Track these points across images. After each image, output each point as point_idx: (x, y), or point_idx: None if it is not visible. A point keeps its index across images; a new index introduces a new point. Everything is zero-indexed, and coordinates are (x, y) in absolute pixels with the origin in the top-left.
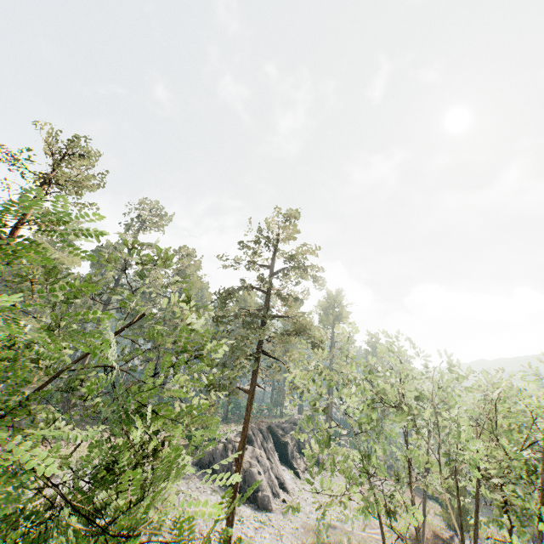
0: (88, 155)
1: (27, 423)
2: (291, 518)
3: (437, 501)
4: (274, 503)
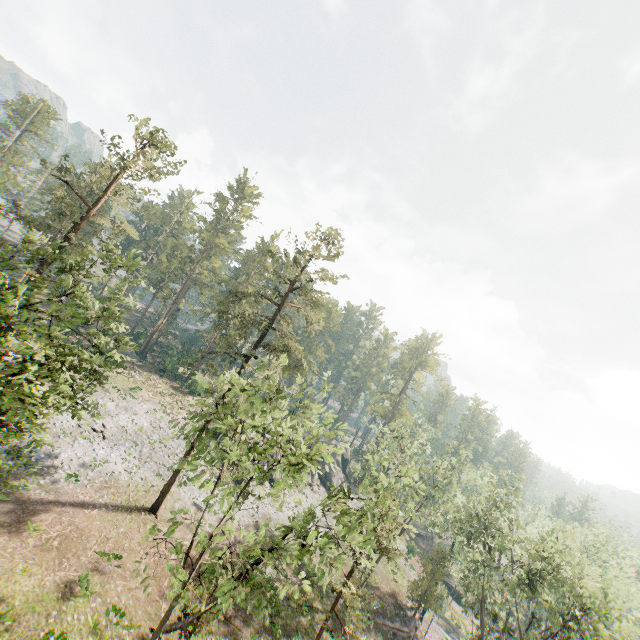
0: (167, 146)
1: (42, 333)
2: (259, 505)
3: (450, 589)
4: (255, 489)
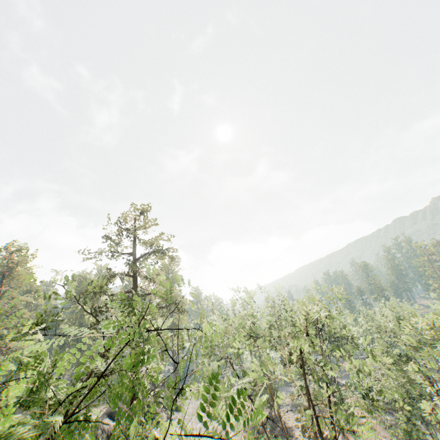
0: None
1: None
2: None
3: None
4: None
